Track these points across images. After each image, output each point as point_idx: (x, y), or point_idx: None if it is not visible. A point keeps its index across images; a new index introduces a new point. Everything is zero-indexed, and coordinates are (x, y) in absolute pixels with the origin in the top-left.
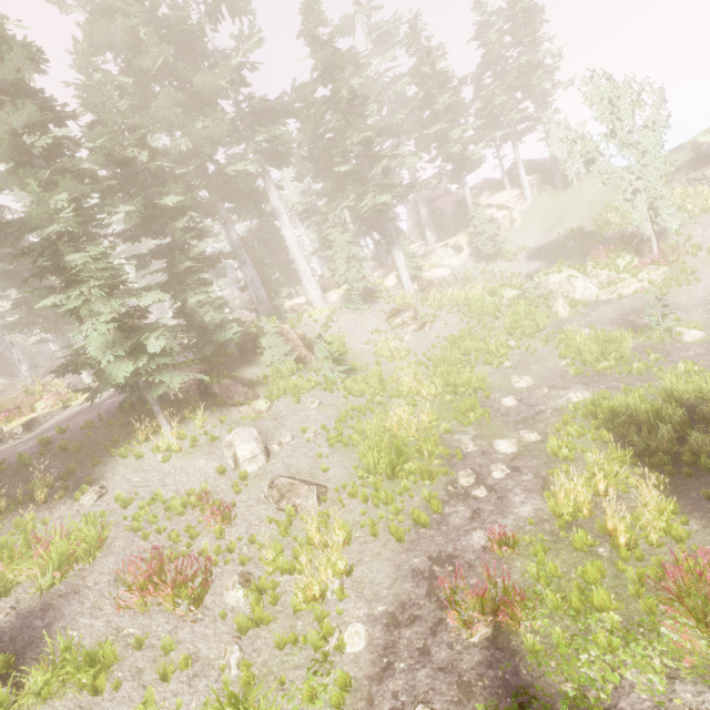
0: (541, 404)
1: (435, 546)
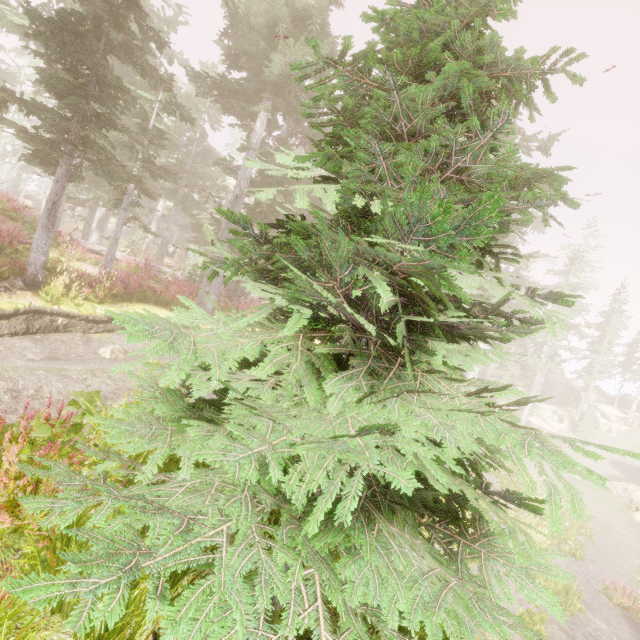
0: (624, 556)
1: (583, 569)
